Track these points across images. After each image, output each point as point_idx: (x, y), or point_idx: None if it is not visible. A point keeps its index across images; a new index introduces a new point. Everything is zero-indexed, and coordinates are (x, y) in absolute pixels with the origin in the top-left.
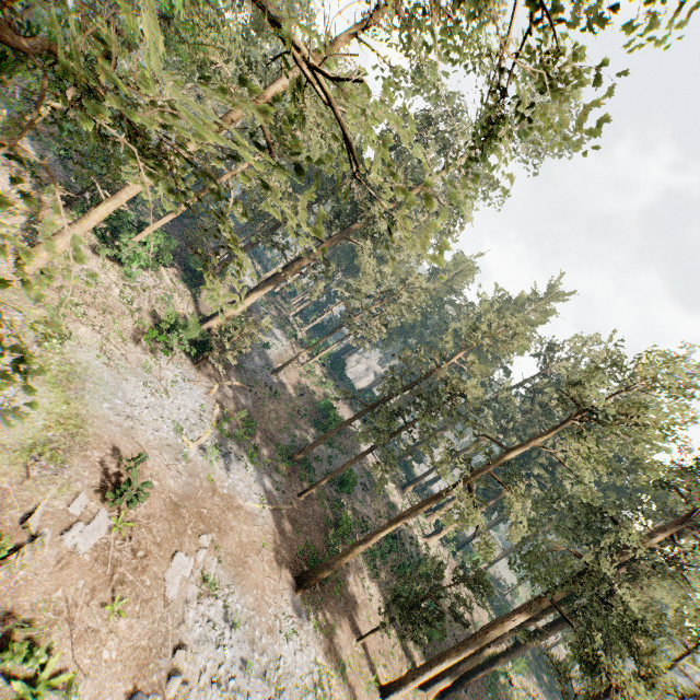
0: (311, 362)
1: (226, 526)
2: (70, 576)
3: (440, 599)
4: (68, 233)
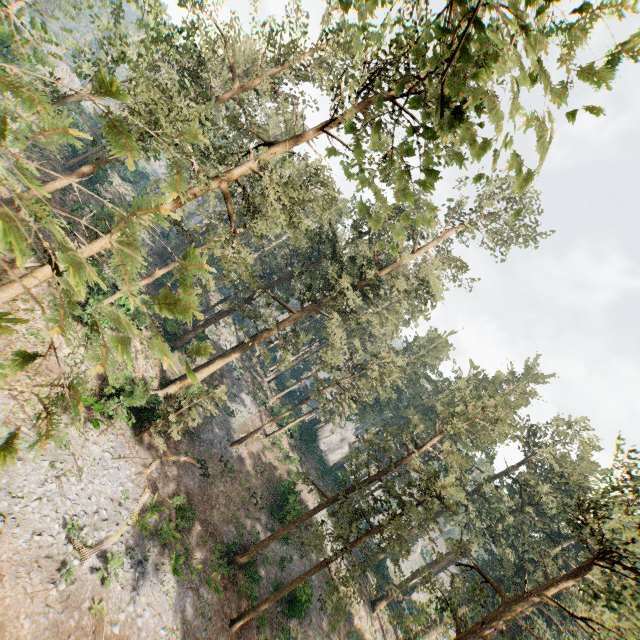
0: (277, 434)
1: None
2: None
3: None
4: (6, 290)
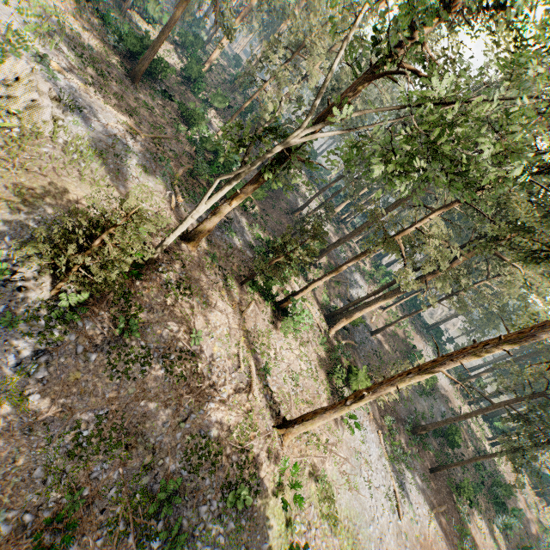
0: (392, 307)
1: None
2: None
3: (521, 514)
4: (326, 419)
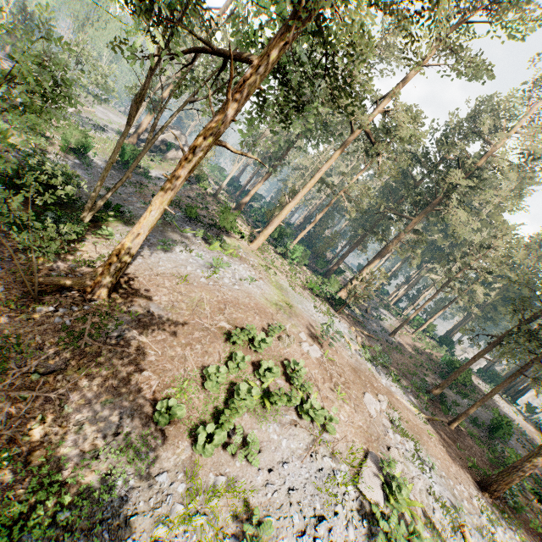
0: (420, 330)
1: (394, 403)
2: (309, 365)
3: None
4: (272, 224)
